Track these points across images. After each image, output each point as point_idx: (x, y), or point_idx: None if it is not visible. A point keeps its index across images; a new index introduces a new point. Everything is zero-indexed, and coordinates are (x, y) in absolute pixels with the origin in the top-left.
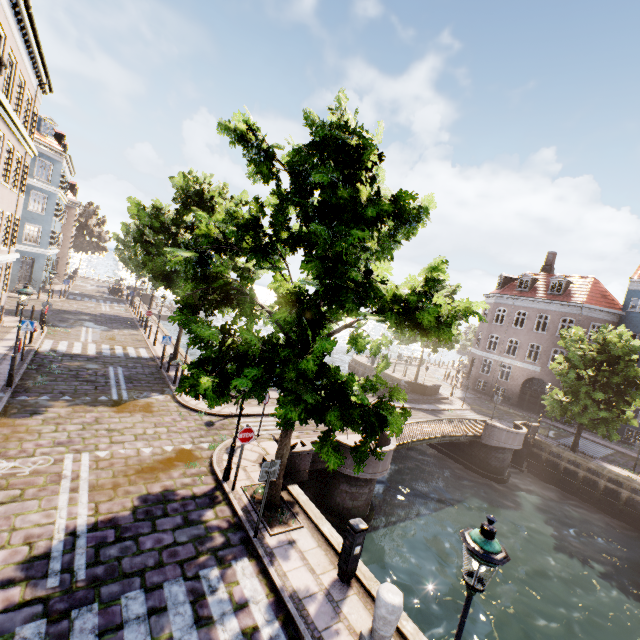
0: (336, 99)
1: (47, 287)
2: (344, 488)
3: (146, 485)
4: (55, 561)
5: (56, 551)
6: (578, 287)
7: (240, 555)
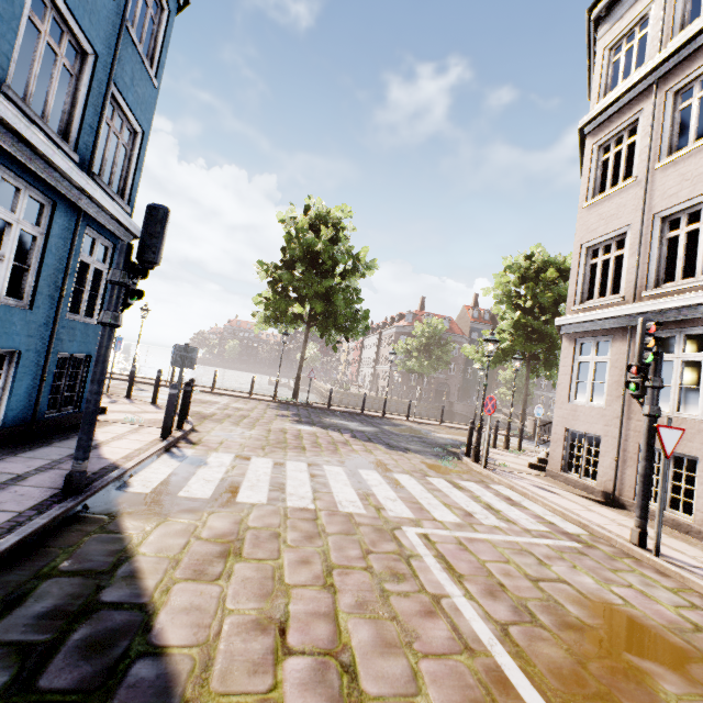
0: None
1: None
2: None
3: None
4: None
5: None
6: (451, 324)
7: None
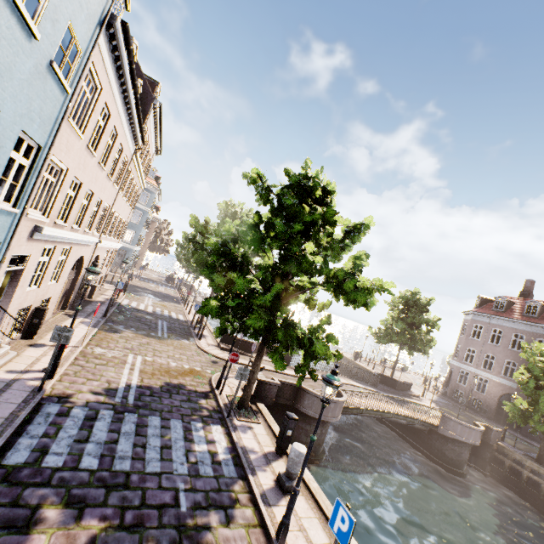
0: (305, 163)
1: (129, 272)
2: (301, 425)
3: (170, 378)
4: (120, 393)
5: (120, 389)
6: None
7: (216, 423)
